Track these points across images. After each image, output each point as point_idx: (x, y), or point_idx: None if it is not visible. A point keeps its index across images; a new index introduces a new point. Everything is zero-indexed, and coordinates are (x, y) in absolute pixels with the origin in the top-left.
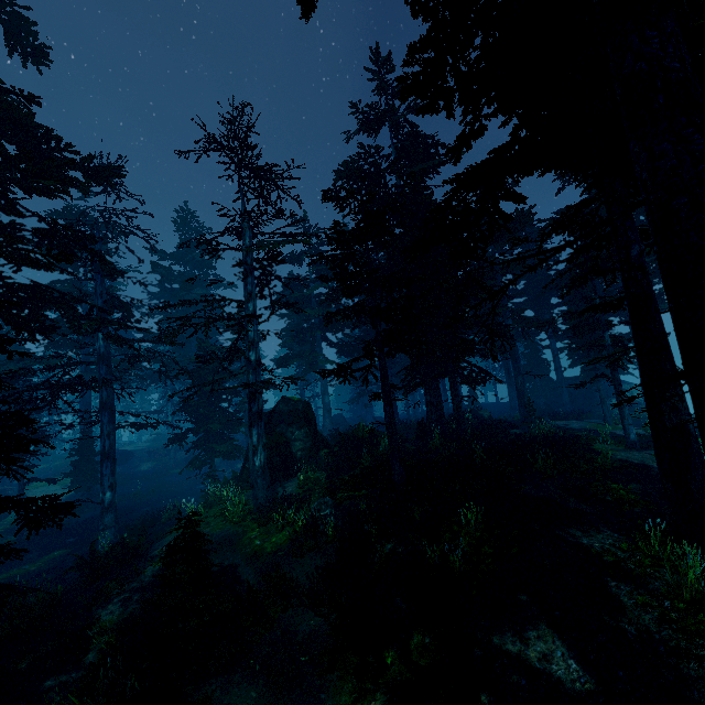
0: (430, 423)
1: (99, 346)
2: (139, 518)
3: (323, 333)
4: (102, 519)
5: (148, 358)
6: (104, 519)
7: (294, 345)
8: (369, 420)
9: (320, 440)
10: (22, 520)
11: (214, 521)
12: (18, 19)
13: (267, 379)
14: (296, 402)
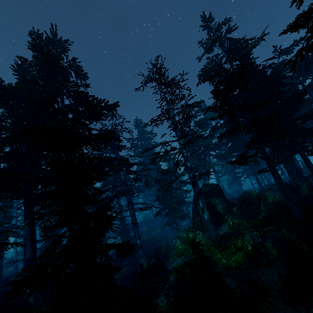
0: (295, 183)
1: (122, 177)
2: (150, 251)
3: (209, 152)
4: (138, 252)
5: (140, 179)
6: (139, 252)
7: (195, 162)
8: (242, 192)
9: (229, 202)
10: (118, 253)
11: (191, 250)
12: (77, 67)
13: (198, 174)
14: (211, 185)
